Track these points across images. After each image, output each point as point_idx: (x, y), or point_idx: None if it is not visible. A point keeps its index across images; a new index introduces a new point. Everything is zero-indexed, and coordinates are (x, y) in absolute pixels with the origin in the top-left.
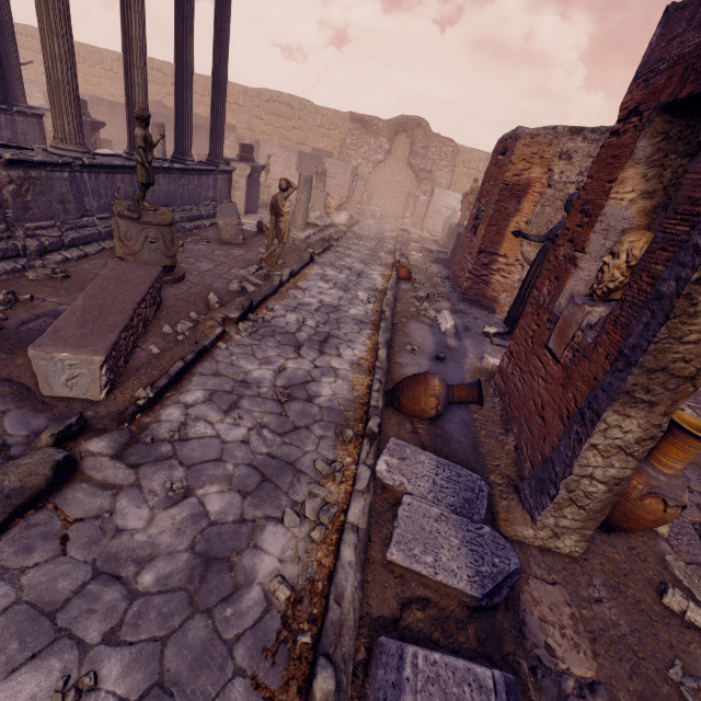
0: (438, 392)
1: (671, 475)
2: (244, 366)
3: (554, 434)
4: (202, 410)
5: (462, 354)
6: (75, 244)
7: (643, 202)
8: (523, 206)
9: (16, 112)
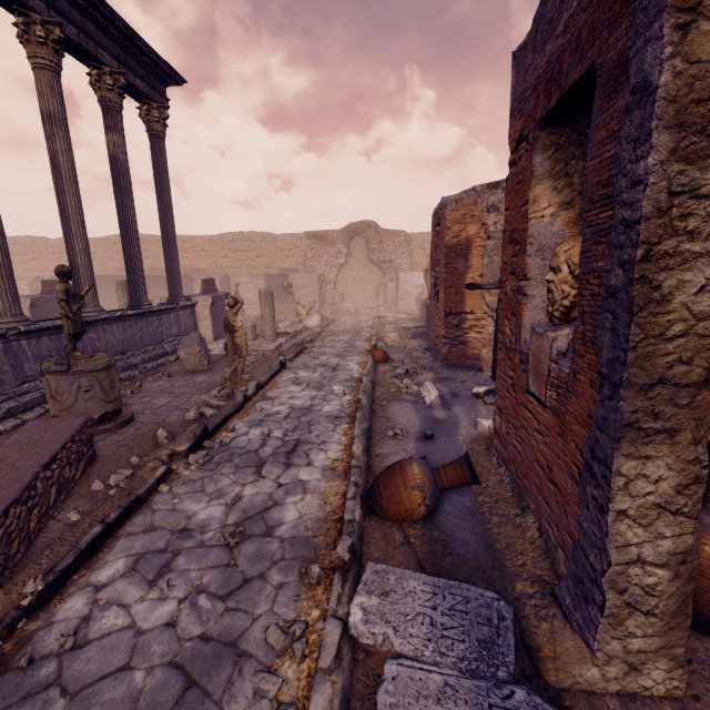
0: (420, 481)
1: None
2: (189, 508)
3: (574, 502)
4: (118, 588)
5: (454, 424)
6: (12, 414)
7: (565, 213)
8: (471, 262)
9: None
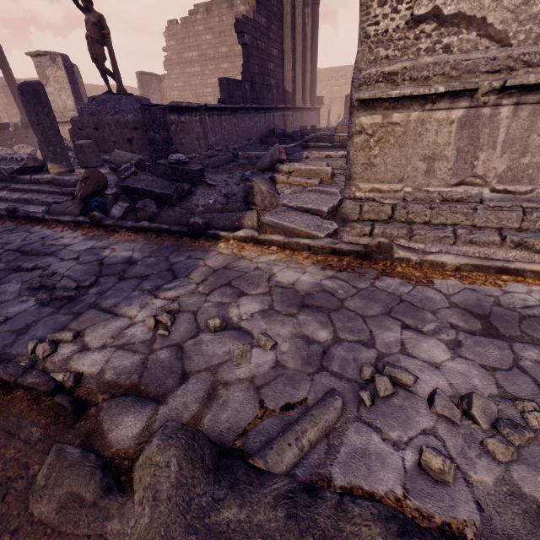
0: None
1: None
2: None
3: None
4: None
5: None
6: None
7: None
8: None
9: (316, 109)
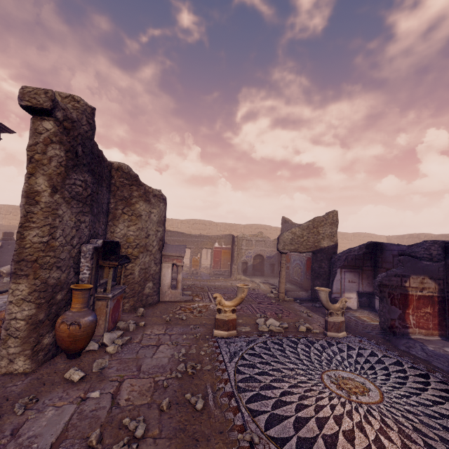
0: (3, 316)
1: (76, 311)
2: None
3: None
4: None
5: None
6: None
7: None
8: None
9: None
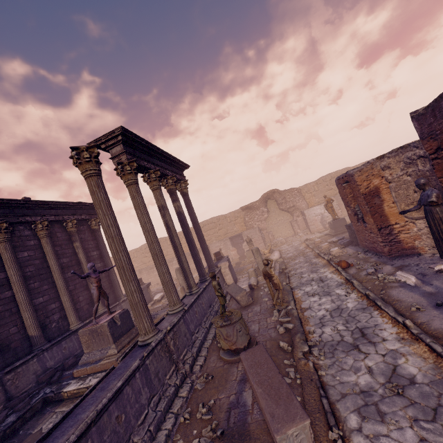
0: None
1: None
2: (349, 380)
3: None
4: (369, 428)
5: None
6: (197, 355)
7: None
8: (383, 197)
9: (122, 302)
